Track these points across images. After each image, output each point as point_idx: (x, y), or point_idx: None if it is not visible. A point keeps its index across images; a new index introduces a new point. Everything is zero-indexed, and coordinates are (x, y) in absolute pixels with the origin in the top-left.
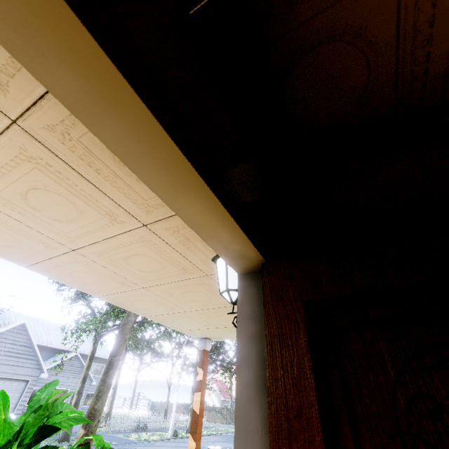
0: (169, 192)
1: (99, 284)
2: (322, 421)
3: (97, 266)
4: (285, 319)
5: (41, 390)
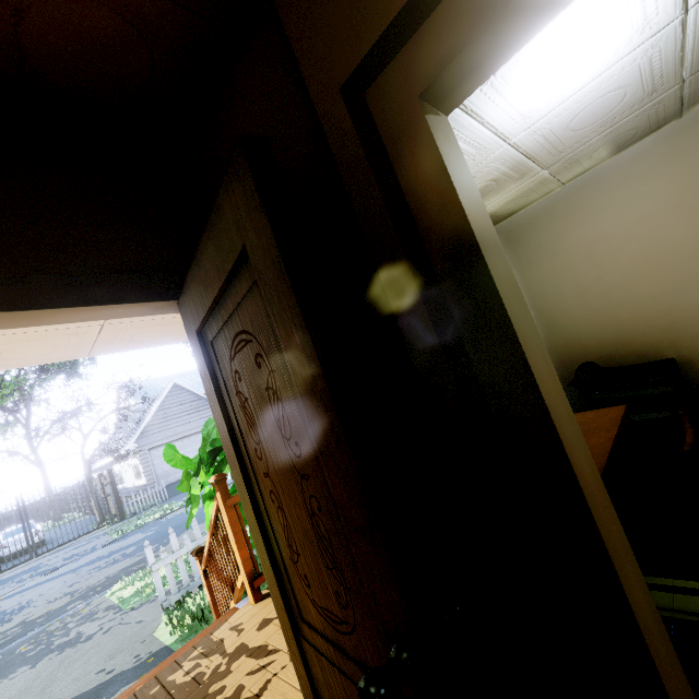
0: (35, 322)
1: (168, 333)
2: (219, 400)
3: (143, 323)
4: (196, 347)
5: (204, 430)
